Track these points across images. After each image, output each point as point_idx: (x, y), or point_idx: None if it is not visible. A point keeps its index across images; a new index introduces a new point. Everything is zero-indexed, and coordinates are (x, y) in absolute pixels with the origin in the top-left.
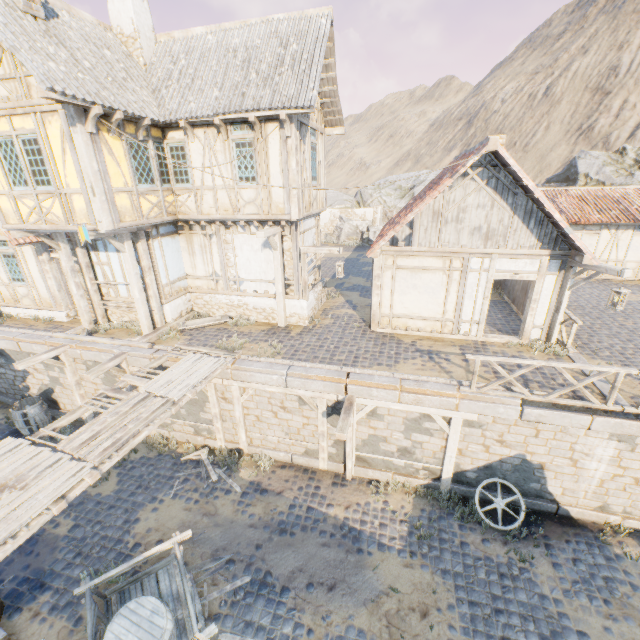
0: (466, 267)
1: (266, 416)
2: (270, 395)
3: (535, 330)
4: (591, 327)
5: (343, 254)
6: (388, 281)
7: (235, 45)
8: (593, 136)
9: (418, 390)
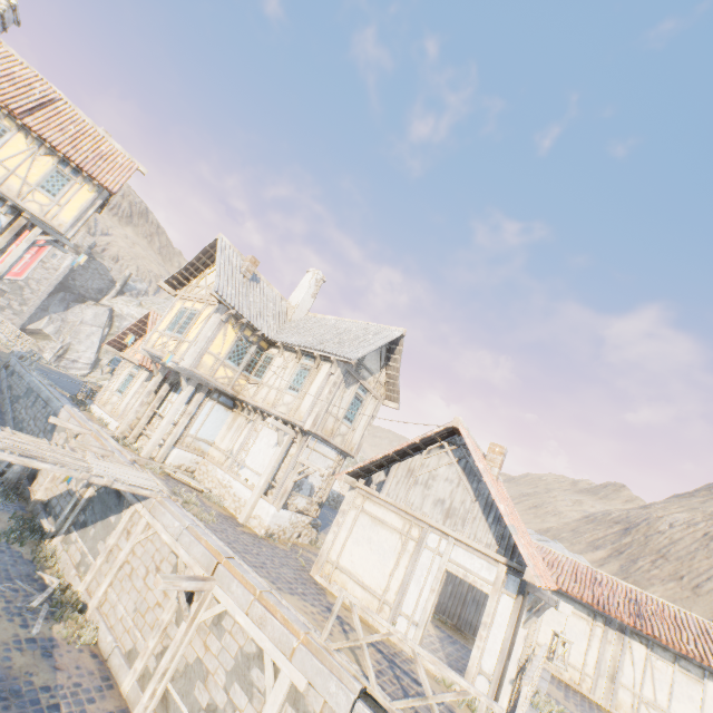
0: (422, 540)
1: (139, 573)
2: (160, 546)
3: (482, 679)
4: None
5: None
6: (349, 521)
7: (341, 326)
8: None
9: (272, 606)
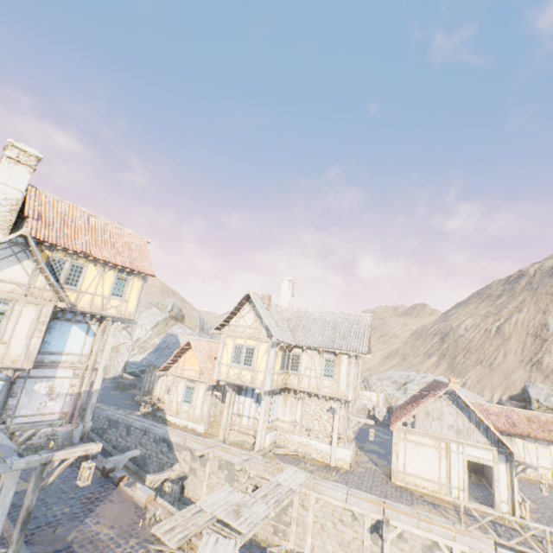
0: (448, 448)
1: (328, 525)
2: (333, 508)
3: (503, 504)
4: (550, 517)
5: (356, 424)
6: (402, 447)
7: (329, 319)
8: (543, 368)
9: (428, 520)
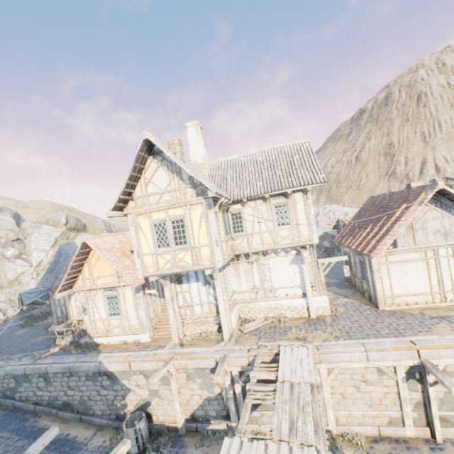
0: (437, 255)
1: (349, 392)
2: (352, 371)
3: None
4: None
5: None
6: (385, 272)
7: (260, 160)
8: (398, 176)
9: None
